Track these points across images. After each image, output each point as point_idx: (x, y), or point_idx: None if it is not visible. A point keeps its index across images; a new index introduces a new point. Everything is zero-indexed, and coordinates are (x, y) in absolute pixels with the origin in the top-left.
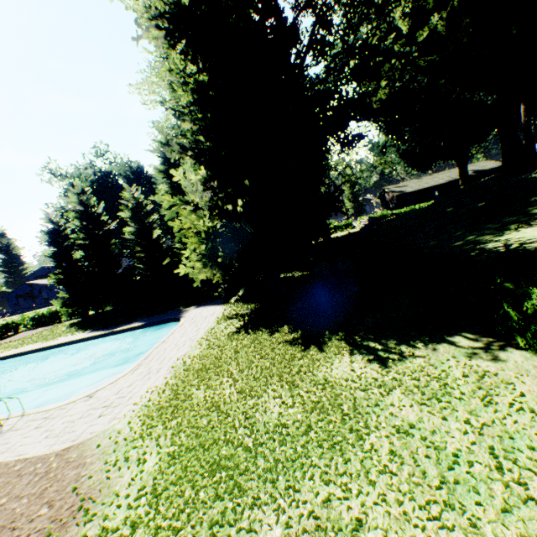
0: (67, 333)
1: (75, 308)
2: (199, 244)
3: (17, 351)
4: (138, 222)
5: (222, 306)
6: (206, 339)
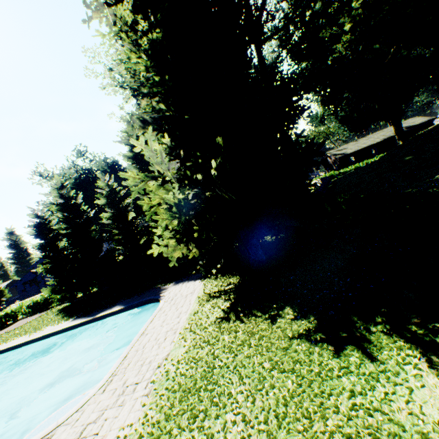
0: (54, 321)
1: (64, 293)
2: (170, 220)
3: (5, 345)
4: (113, 207)
5: (201, 281)
6: (190, 330)
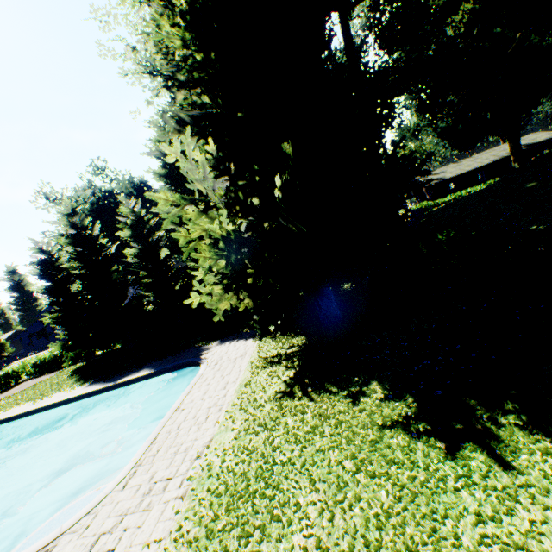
0: (65, 386)
1: (78, 350)
2: (215, 259)
3: (3, 415)
4: (140, 242)
5: (255, 341)
6: (241, 407)
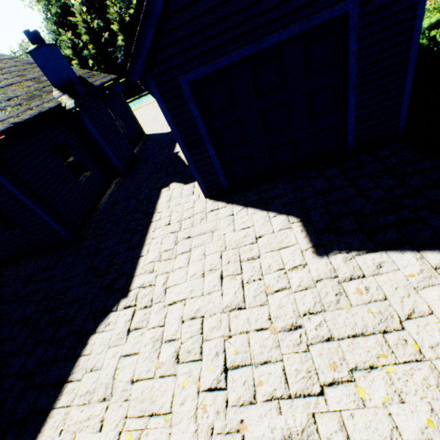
0: None
1: None
2: None
3: None
4: (124, 32)
5: None
6: None
